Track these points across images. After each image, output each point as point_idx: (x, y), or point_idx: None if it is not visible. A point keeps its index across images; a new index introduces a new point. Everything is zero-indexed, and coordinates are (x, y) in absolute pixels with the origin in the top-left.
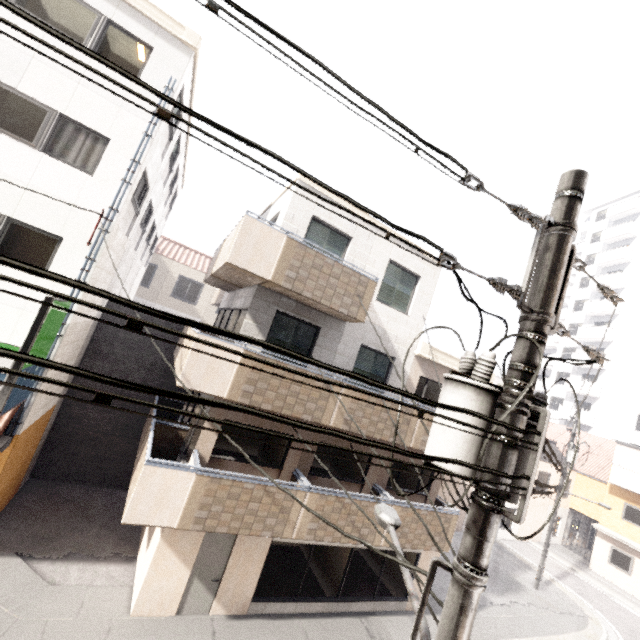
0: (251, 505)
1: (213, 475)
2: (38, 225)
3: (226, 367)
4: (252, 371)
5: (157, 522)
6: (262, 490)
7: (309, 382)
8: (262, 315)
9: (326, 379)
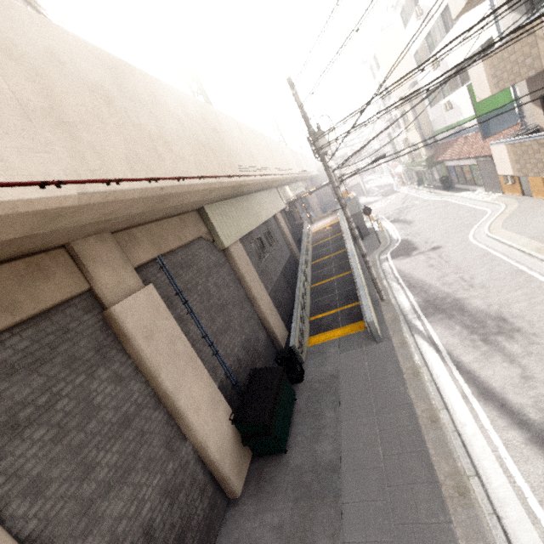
0: (536, 156)
1: (510, 143)
2: (485, 40)
3: (482, 77)
4: (490, 69)
5: (507, 174)
6: (536, 144)
7: (517, 44)
8: (515, 1)
9: (525, 28)
